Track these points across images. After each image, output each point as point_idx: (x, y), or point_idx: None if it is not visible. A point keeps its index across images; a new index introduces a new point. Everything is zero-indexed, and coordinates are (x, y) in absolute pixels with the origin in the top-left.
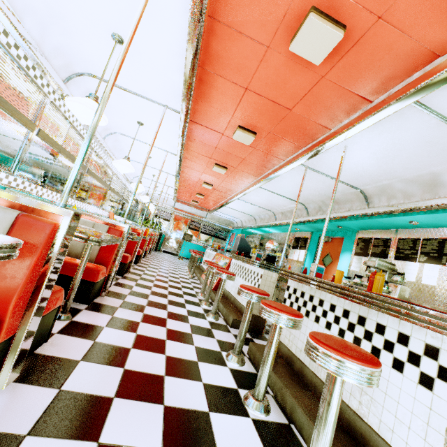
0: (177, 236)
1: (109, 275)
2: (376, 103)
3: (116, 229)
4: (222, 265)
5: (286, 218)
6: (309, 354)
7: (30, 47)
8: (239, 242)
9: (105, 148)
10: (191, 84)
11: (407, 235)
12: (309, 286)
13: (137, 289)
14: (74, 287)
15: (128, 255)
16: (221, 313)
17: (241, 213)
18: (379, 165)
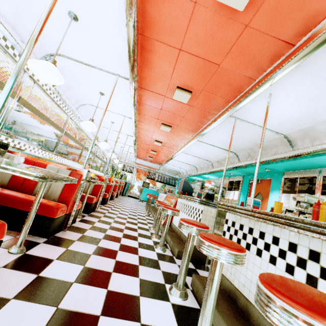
0: (138, 184)
1: (70, 212)
2: (298, 45)
3: (77, 173)
4: (170, 204)
5: (221, 165)
6: (263, 309)
7: (6, 28)
8: (183, 184)
9: (79, 116)
10: (133, 49)
11: None
12: (248, 217)
13: (98, 224)
14: (28, 222)
15: (93, 197)
16: (169, 245)
17: (185, 164)
18: (302, 110)
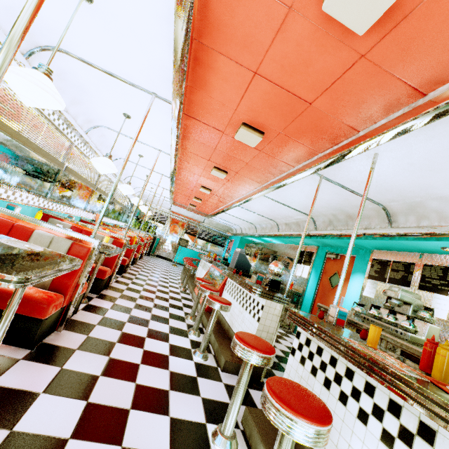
0: (172, 240)
1: (69, 304)
2: (432, 97)
3: (82, 245)
4: (217, 281)
5: (290, 229)
6: None
7: None
8: (238, 258)
9: (89, 143)
10: (182, 63)
11: (435, 262)
12: (334, 351)
13: (112, 314)
14: None
15: (106, 270)
16: (212, 347)
17: (241, 220)
18: (414, 179)
